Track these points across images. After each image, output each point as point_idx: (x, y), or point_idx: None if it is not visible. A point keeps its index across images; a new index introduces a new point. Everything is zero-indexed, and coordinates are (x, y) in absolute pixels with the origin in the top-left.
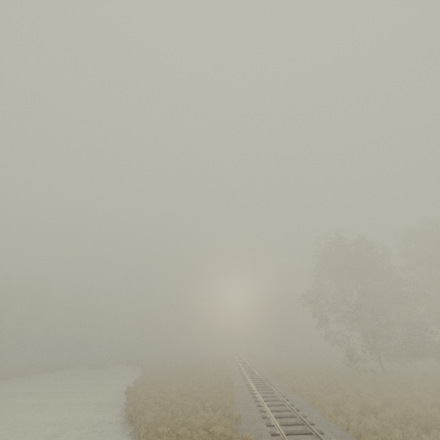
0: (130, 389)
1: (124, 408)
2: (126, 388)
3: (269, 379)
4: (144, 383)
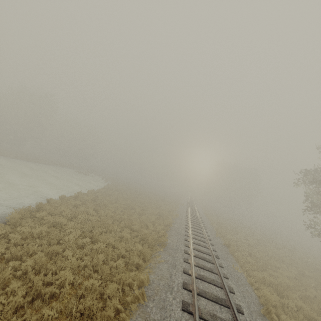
0: (53, 199)
1: (4, 221)
2: (59, 196)
3: (217, 248)
4: (78, 198)
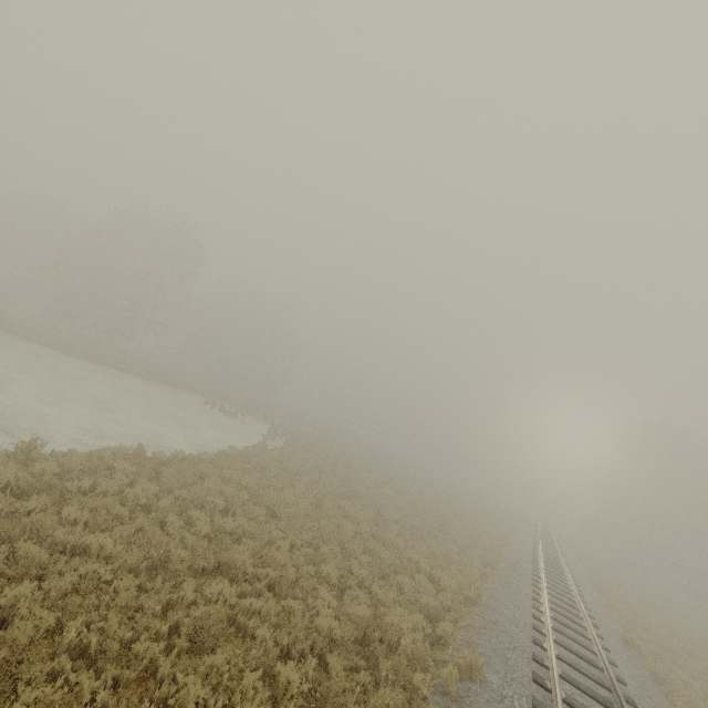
0: None
1: None
2: None
3: None
4: None
